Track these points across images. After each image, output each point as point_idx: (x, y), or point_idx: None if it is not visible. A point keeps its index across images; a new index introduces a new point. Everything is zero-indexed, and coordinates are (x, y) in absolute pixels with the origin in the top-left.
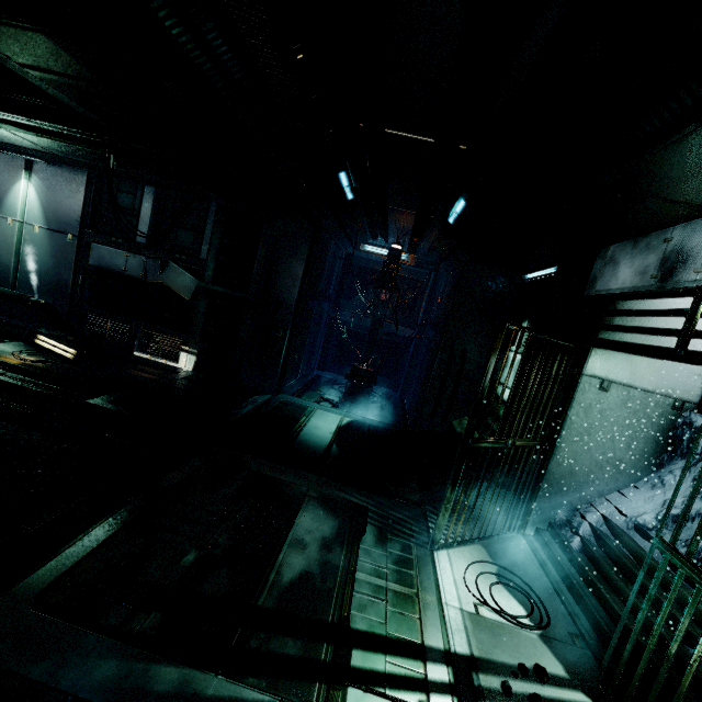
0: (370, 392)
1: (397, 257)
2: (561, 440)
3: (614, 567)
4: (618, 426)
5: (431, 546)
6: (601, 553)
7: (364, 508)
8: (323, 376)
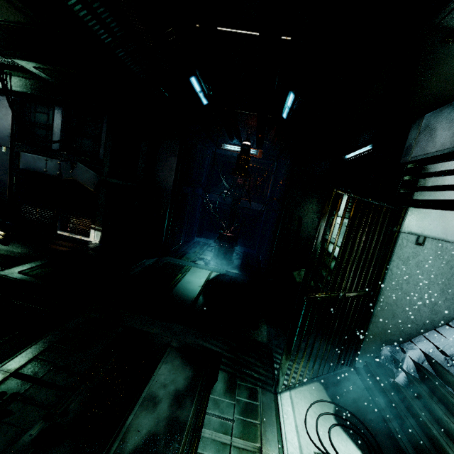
0: (232, 251)
1: (247, 150)
2: (383, 288)
3: (441, 405)
4: (432, 274)
5: (275, 390)
6: (426, 389)
7: (218, 354)
8: (201, 241)
